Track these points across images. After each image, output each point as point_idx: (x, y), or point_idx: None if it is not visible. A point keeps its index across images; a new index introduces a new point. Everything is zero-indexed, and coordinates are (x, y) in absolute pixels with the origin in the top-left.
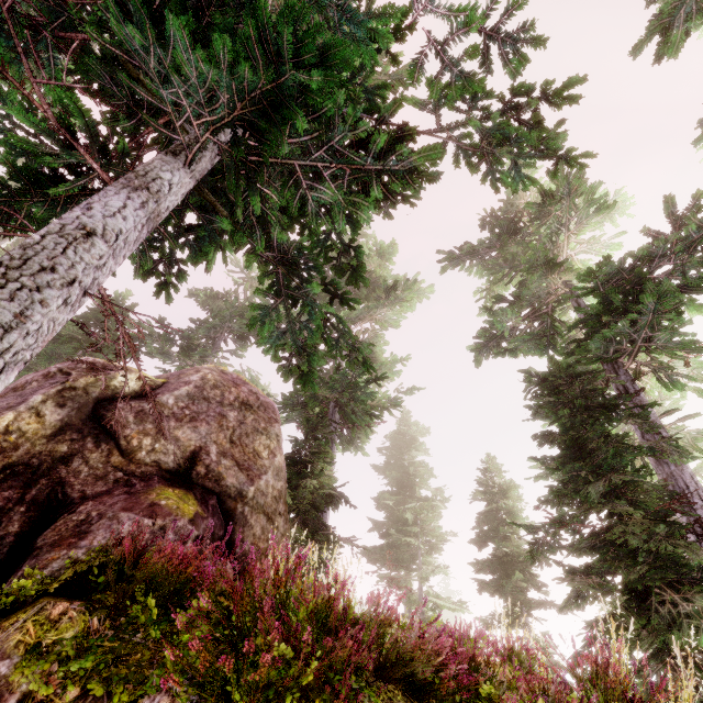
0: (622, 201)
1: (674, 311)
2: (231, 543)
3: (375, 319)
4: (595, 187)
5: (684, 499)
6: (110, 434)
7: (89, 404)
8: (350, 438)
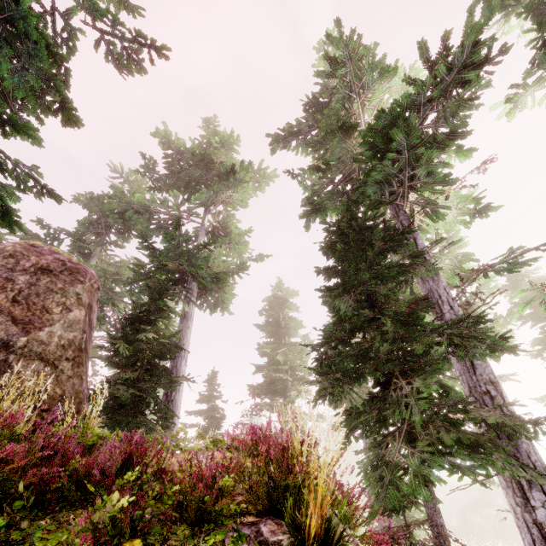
0: (416, 74)
1: (426, 146)
2: None
3: (225, 201)
4: (373, 49)
5: (438, 307)
6: None
7: None
8: (215, 302)
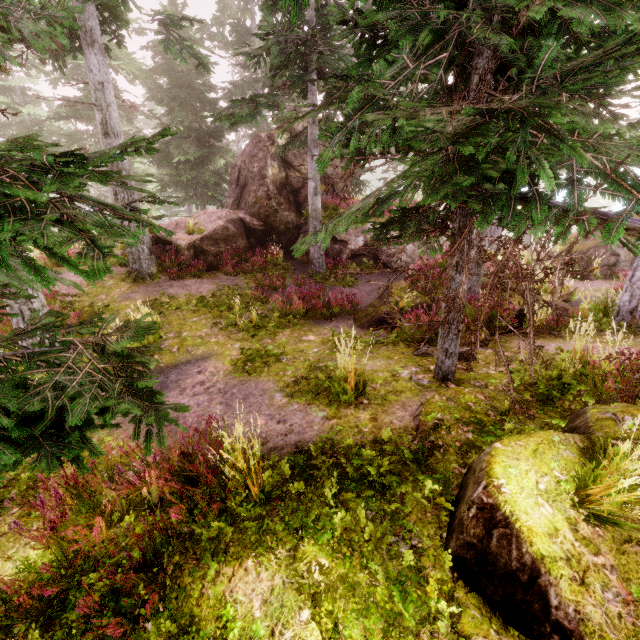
0: None
1: None
2: (335, 190)
3: None
4: None
5: None
6: (290, 166)
7: (279, 157)
8: None
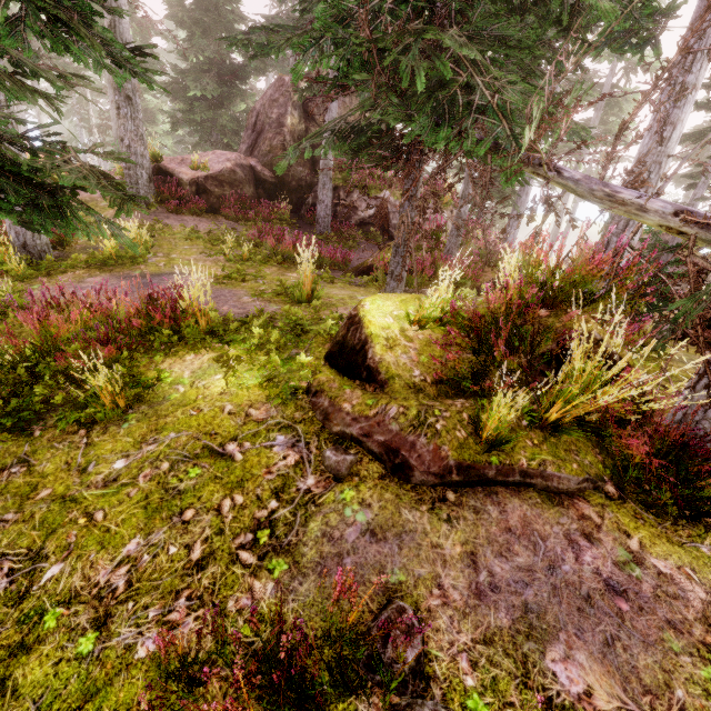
0: None
1: None
2: None
3: None
4: None
5: None
6: (312, 119)
7: (301, 106)
8: None
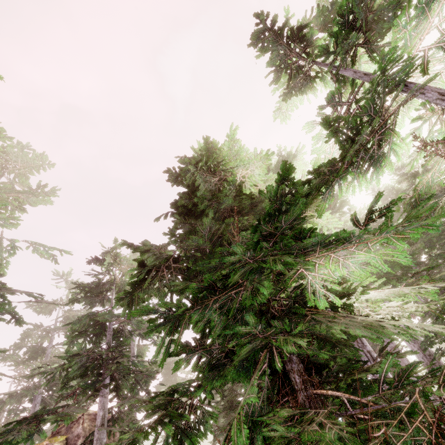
0: None
1: None
2: None
3: None
4: None
5: None
6: None
7: None
8: None
